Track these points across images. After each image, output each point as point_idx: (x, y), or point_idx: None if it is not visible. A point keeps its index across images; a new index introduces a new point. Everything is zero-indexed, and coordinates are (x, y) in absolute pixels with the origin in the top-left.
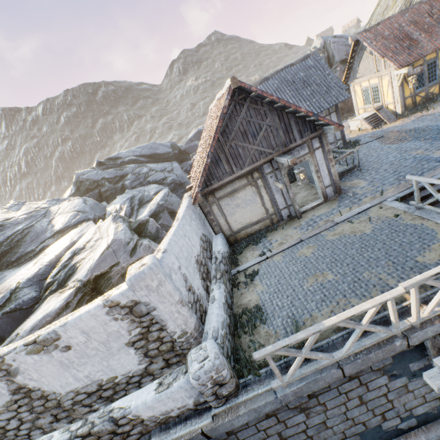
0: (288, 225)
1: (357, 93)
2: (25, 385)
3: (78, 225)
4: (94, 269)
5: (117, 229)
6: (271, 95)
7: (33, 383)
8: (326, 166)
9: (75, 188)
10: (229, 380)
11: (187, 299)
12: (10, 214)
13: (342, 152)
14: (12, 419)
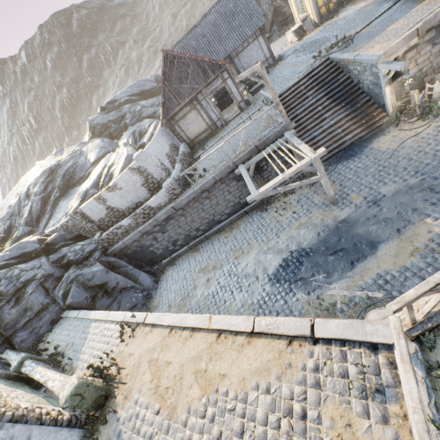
0: (221, 131)
1: (292, 4)
2: (110, 206)
3: (104, 157)
4: (122, 170)
5: (128, 150)
6: (186, 54)
7: (113, 205)
8: (236, 88)
9: (91, 133)
10: (177, 188)
11: (160, 167)
12: (59, 158)
13: (268, 69)
14: (109, 221)
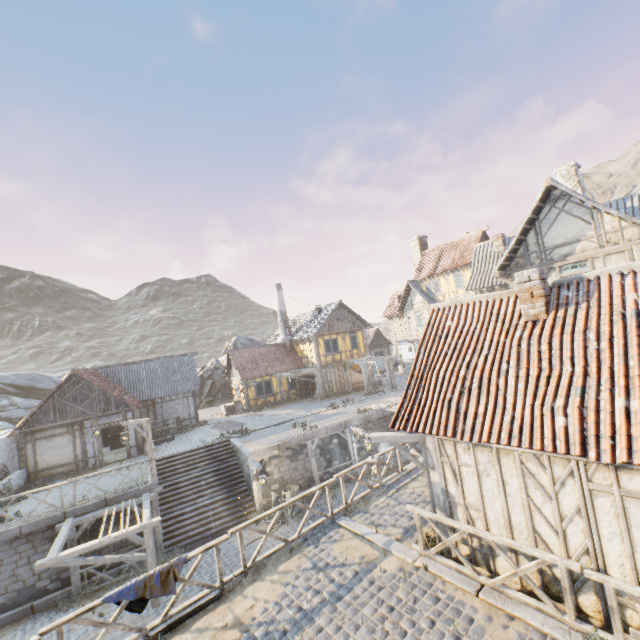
0: (88, 471)
1: (234, 386)
2: None
3: None
4: None
5: None
6: (97, 382)
7: None
8: (135, 431)
9: None
10: None
11: None
12: None
13: (187, 427)
14: None
